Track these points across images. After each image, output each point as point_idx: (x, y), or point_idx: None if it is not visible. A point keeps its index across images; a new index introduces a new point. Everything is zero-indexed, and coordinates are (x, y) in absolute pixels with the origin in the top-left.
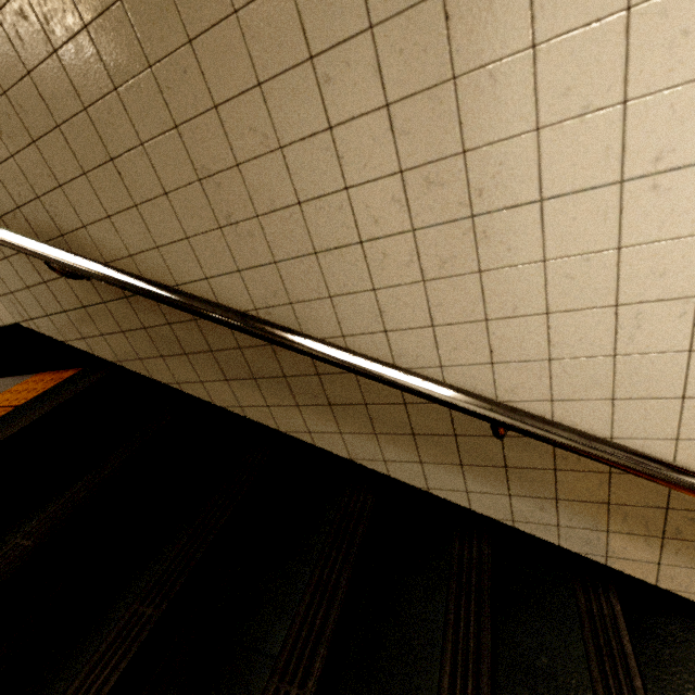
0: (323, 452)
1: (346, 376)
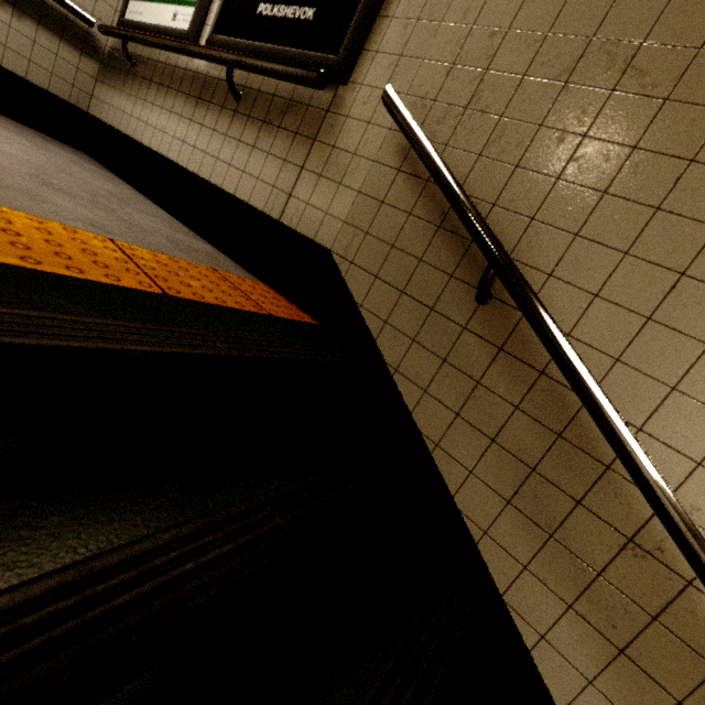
0: (530, 666)
1: (697, 659)
